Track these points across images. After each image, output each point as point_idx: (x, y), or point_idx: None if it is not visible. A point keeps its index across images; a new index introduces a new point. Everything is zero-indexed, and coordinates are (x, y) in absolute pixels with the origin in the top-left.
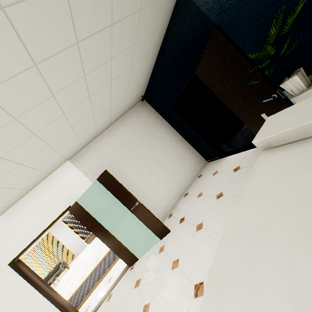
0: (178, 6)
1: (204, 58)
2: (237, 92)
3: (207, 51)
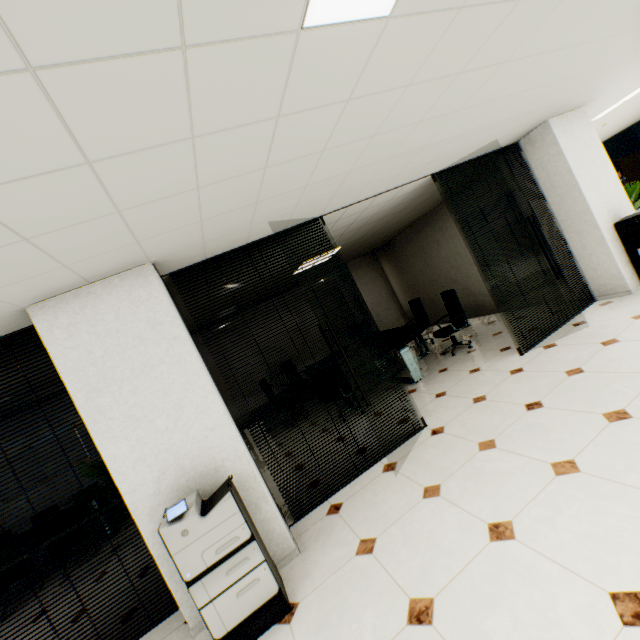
0: (626, 130)
1: (632, 155)
2: (639, 172)
3: (636, 152)
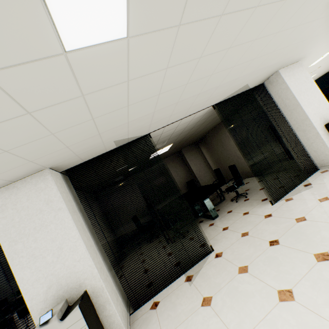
0: None
1: None
2: None
3: None
